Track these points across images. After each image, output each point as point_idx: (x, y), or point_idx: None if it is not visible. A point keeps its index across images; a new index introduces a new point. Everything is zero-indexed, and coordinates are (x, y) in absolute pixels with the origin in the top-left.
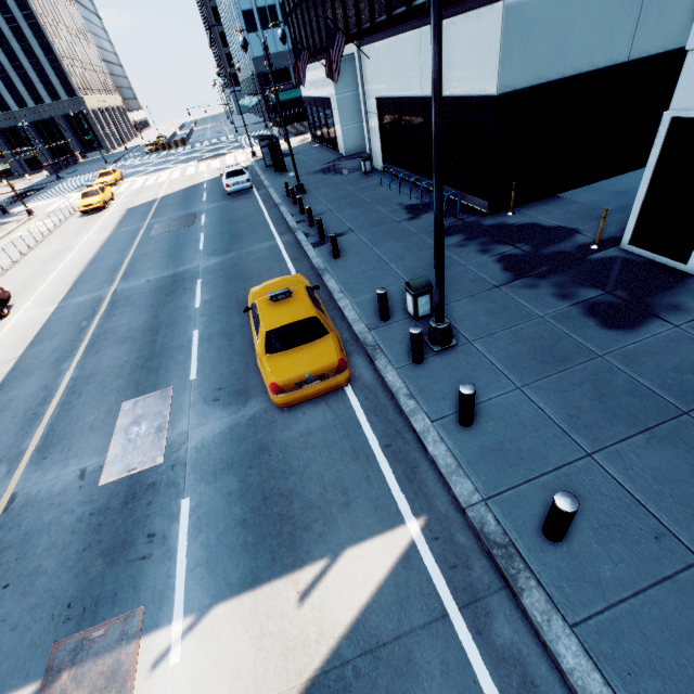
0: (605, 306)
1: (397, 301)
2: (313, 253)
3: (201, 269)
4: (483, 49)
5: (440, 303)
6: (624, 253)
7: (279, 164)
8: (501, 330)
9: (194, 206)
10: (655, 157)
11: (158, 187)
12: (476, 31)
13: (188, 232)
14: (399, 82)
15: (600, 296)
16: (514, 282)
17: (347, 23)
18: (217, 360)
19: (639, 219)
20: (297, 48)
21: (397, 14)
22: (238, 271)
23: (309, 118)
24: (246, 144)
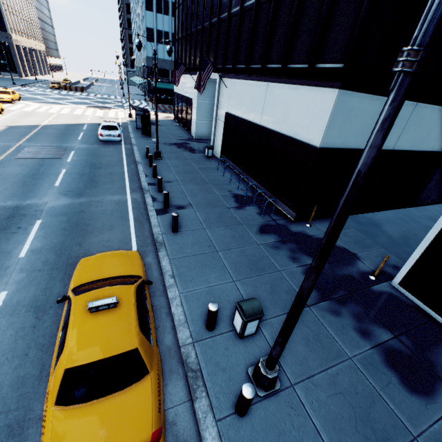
0: (399, 355)
1: (223, 303)
2: (156, 220)
3: (46, 207)
4: (315, 113)
5: (277, 357)
6: (394, 290)
7: (146, 130)
8: (319, 371)
9: (68, 141)
10: (433, 235)
11: (46, 115)
12: (312, 100)
13: (52, 164)
14: (245, 110)
15: (391, 340)
16: (321, 303)
17: (216, 60)
18: (7, 352)
19: (410, 271)
20: (178, 62)
21: (253, 67)
22: (81, 220)
23: (175, 105)
24: (127, 106)
